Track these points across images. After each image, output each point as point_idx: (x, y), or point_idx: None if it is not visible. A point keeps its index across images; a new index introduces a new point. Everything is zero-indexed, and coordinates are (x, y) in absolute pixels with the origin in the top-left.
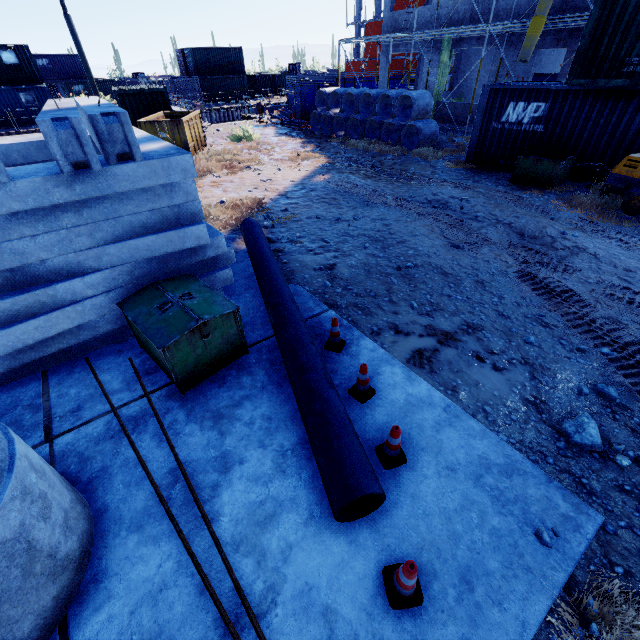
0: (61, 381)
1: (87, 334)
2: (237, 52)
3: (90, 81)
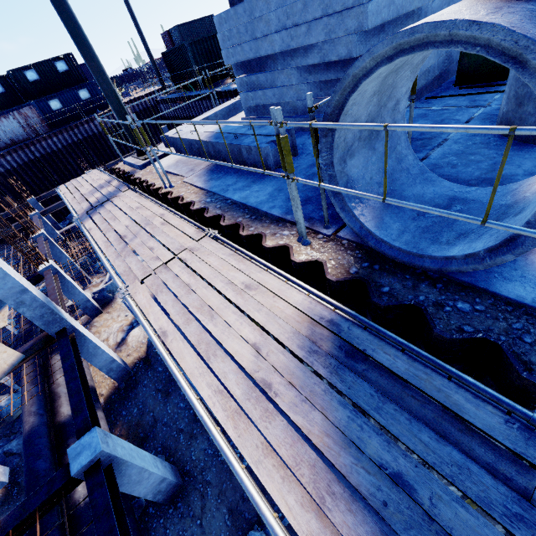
0: (431, 105)
1: (429, 76)
2: (210, 19)
3: (148, 51)
